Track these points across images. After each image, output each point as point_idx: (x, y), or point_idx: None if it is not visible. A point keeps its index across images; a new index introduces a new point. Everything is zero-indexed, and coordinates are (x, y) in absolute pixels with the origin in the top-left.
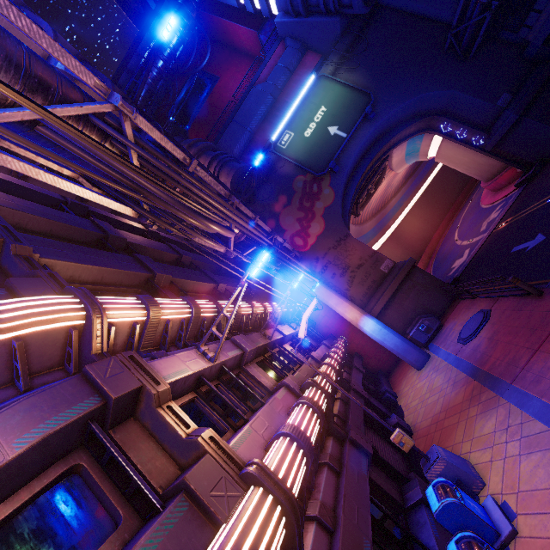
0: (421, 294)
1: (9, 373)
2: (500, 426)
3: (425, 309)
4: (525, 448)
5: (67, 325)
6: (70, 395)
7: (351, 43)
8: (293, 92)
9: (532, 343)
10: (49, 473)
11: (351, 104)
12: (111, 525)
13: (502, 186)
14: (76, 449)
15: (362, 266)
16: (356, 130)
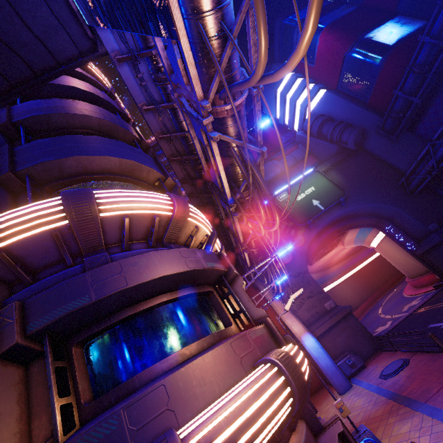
0: (352, 336)
1: (185, 239)
2: (414, 428)
3: (352, 350)
4: (434, 439)
5: (206, 232)
6: (217, 259)
7: (340, 160)
8: (294, 172)
9: (442, 380)
10: (205, 287)
11: (332, 192)
12: (223, 326)
13: (422, 285)
14: (211, 285)
15: (311, 298)
16: (330, 208)
